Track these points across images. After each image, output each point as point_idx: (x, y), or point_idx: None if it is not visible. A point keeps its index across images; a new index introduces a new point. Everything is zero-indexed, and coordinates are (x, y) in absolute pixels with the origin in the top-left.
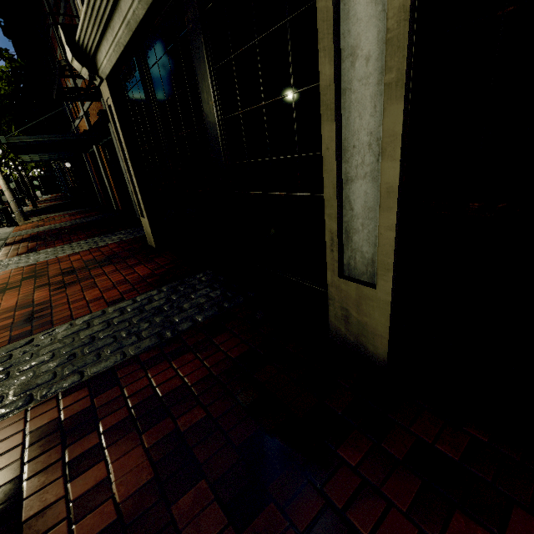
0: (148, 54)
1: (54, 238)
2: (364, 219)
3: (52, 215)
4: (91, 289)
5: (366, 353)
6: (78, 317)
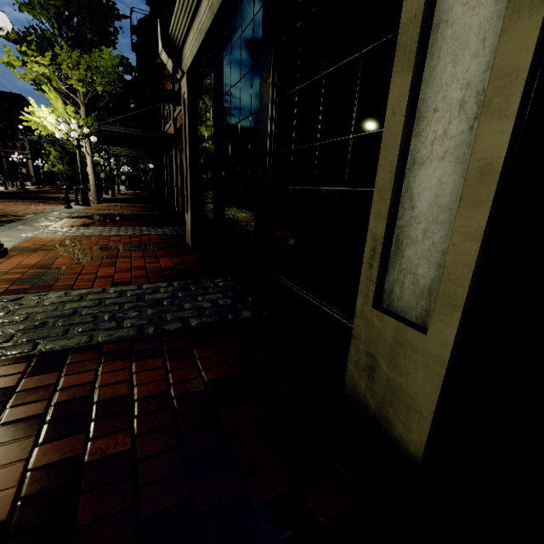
0: (226, 42)
1: (111, 220)
2: (429, 223)
3: (121, 204)
4: (109, 267)
5: (391, 432)
6: (78, 289)
